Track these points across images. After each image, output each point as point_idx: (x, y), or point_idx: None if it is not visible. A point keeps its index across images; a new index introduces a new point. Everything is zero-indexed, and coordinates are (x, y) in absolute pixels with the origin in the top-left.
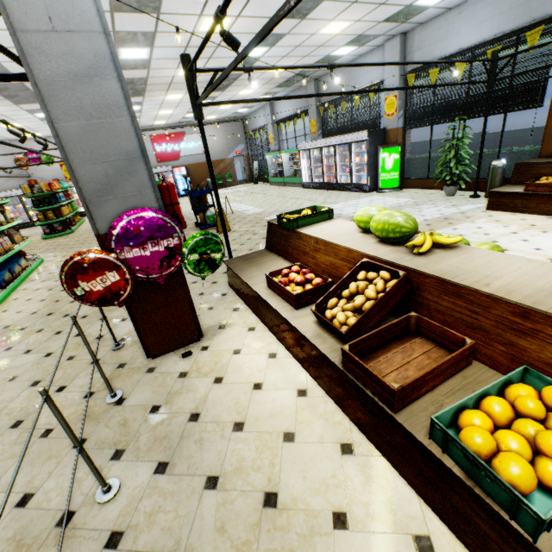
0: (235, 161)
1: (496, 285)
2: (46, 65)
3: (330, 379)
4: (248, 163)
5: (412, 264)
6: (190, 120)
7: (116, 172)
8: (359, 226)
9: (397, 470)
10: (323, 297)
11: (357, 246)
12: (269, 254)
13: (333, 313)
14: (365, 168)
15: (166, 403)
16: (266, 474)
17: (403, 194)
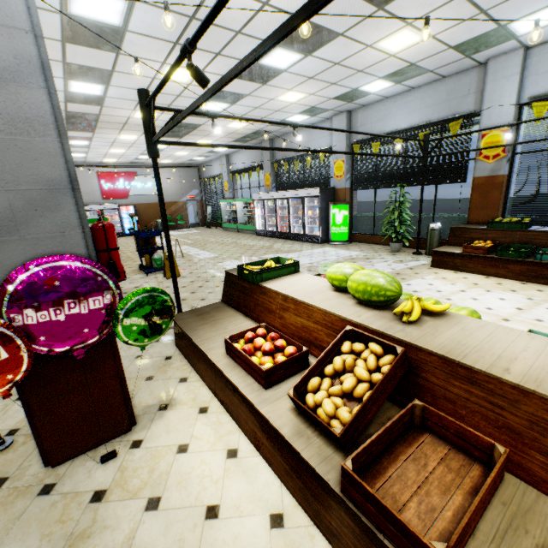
0: (188, 205)
1: (517, 371)
2: None
3: (318, 500)
4: (202, 207)
5: (407, 336)
6: (143, 161)
7: (28, 204)
8: (332, 284)
9: None
10: (303, 377)
11: (335, 308)
12: (226, 308)
13: (317, 400)
14: (317, 221)
15: None
16: None
17: (353, 247)
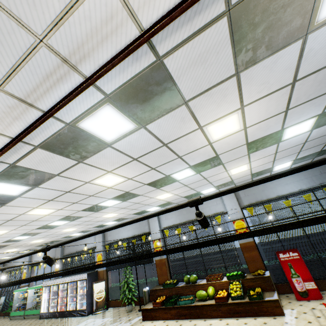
0: None
1: None
2: None
3: None
4: None
5: None
6: None
7: None
8: None
9: None
10: None
11: None
12: None
13: None
14: (86, 297)
15: None
16: None
17: (107, 313)
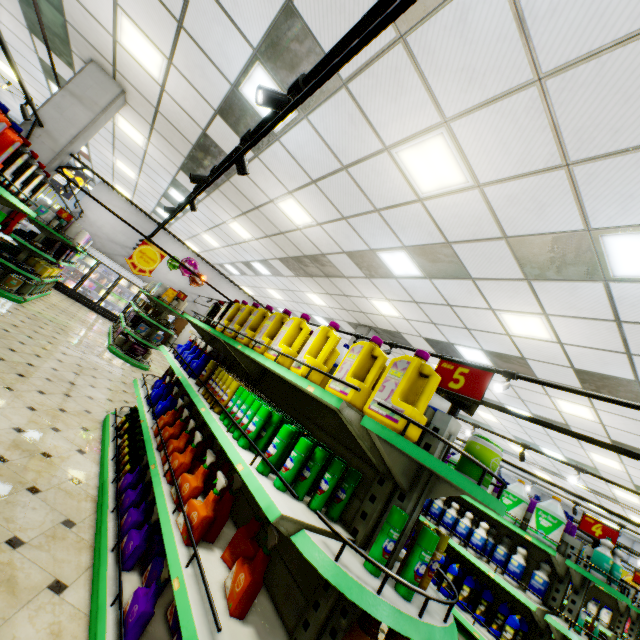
0: None
1: None
2: None
3: None
4: None
5: None
6: None
7: None
8: None
9: None
10: None
11: None
12: None
13: None
14: None
15: None
16: None
17: None
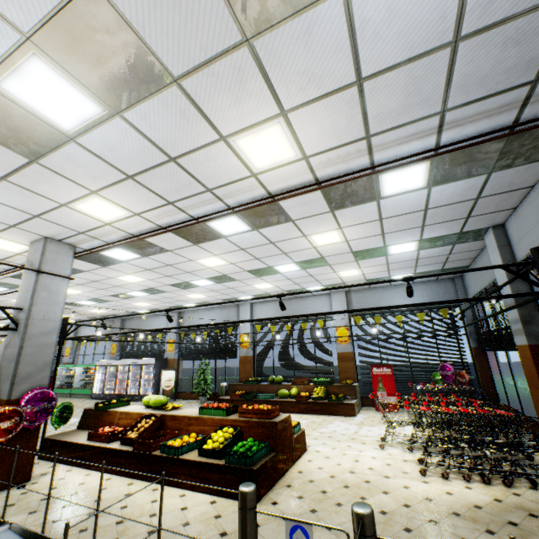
0: None
1: (186, 413)
2: (34, 329)
3: (125, 464)
4: None
5: (164, 413)
6: None
7: (37, 369)
8: (145, 404)
9: (150, 481)
10: (126, 431)
11: (143, 411)
12: (81, 430)
13: (130, 436)
14: (151, 383)
15: (19, 501)
16: (95, 497)
17: (176, 402)
